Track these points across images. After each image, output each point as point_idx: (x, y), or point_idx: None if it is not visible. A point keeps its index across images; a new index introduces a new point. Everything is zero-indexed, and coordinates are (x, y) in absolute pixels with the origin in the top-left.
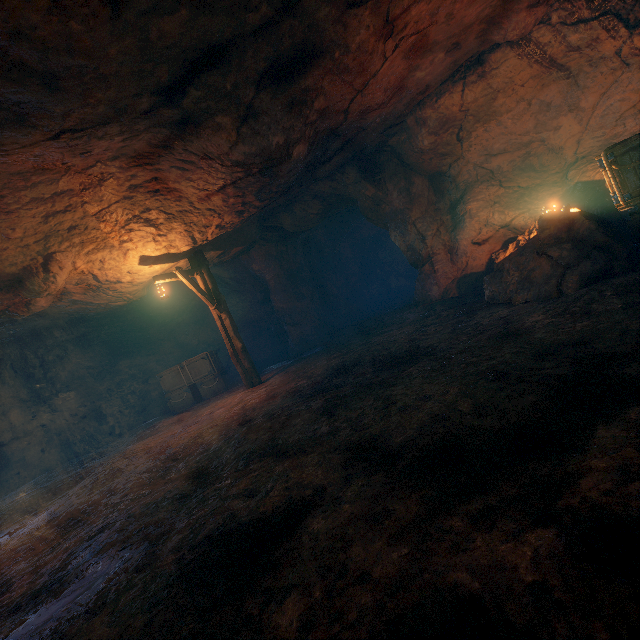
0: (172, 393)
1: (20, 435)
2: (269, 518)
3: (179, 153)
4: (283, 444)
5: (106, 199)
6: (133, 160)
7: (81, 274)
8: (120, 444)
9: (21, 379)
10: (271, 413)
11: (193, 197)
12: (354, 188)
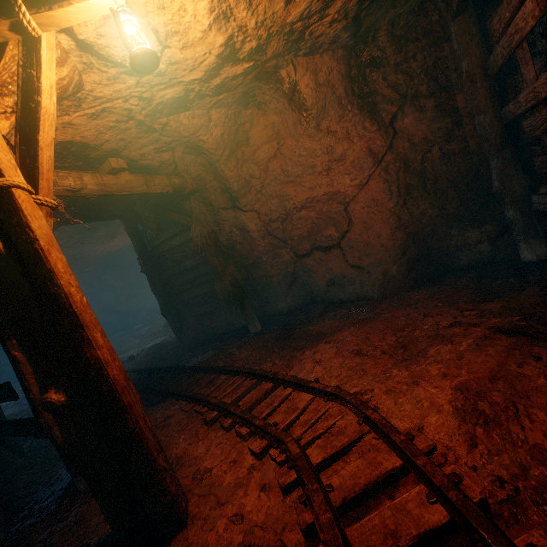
0: None
1: None
2: None
3: None
4: None
5: None
6: None
7: None
8: None
9: None
10: None
11: None
12: None
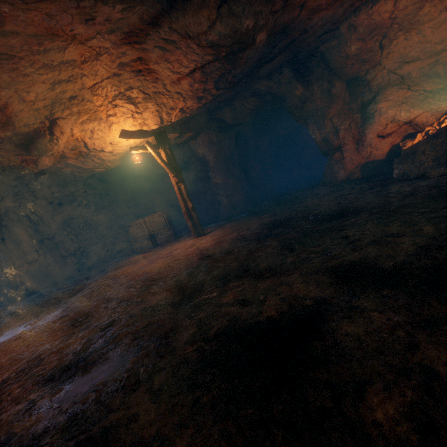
0: (136, 239)
1: (29, 261)
2: (279, 321)
3: (164, 31)
4: (255, 269)
5: (100, 74)
6: (125, 37)
7: (76, 141)
8: (100, 272)
9: (29, 222)
10: (228, 250)
11: (167, 80)
12: (286, 87)
